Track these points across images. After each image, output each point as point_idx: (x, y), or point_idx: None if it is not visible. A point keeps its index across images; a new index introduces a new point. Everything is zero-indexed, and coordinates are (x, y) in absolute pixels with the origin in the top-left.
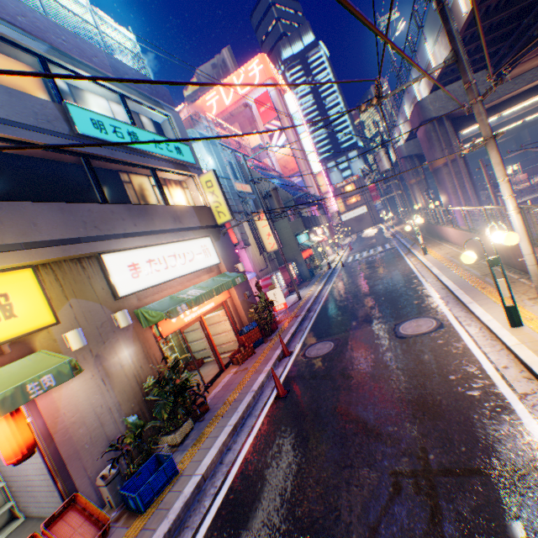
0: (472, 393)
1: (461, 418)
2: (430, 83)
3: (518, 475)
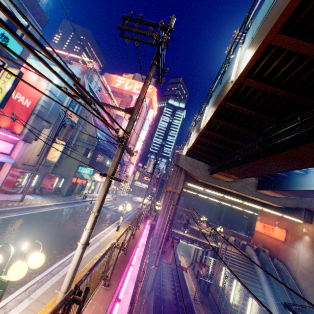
0: None
1: None
2: (187, 150)
3: None
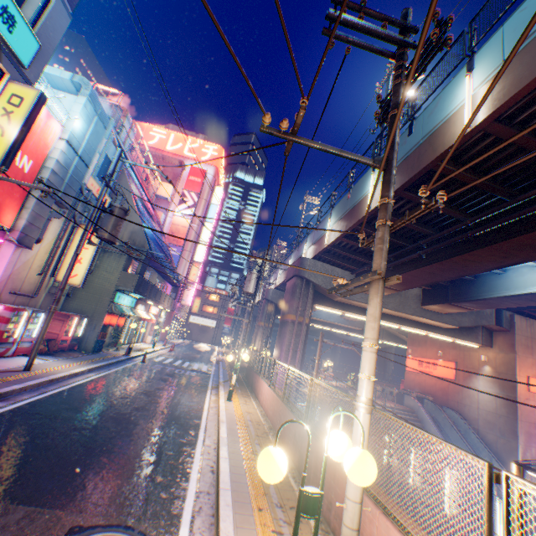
0: None
1: None
2: (318, 250)
3: None
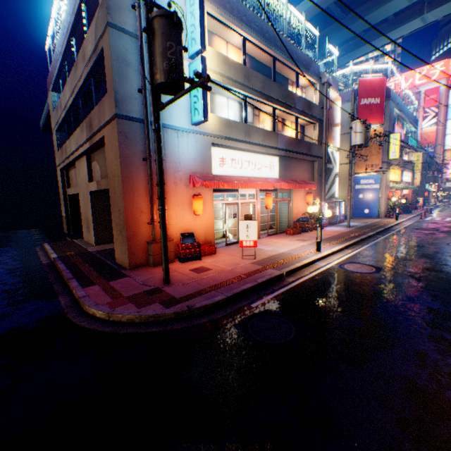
0: None
1: None
2: None
3: None
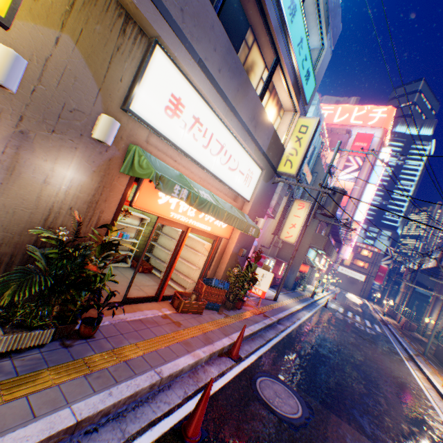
0: None
1: None
2: None
3: None
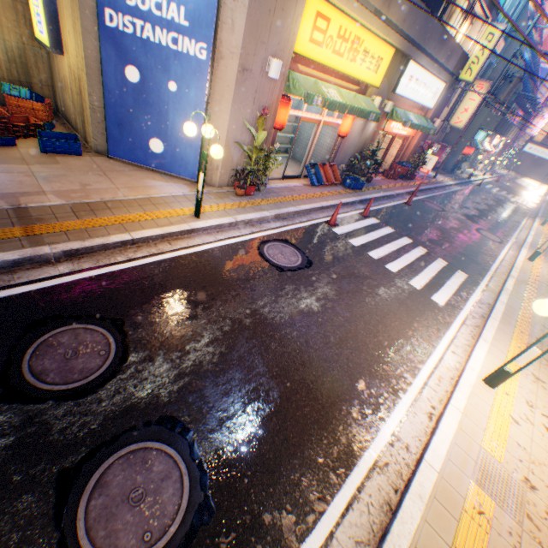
0: (485, 255)
1: (475, 253)
2: None
3: (477, 264)
